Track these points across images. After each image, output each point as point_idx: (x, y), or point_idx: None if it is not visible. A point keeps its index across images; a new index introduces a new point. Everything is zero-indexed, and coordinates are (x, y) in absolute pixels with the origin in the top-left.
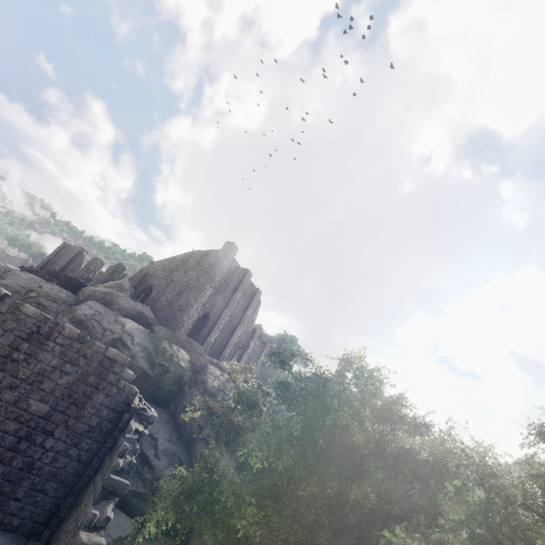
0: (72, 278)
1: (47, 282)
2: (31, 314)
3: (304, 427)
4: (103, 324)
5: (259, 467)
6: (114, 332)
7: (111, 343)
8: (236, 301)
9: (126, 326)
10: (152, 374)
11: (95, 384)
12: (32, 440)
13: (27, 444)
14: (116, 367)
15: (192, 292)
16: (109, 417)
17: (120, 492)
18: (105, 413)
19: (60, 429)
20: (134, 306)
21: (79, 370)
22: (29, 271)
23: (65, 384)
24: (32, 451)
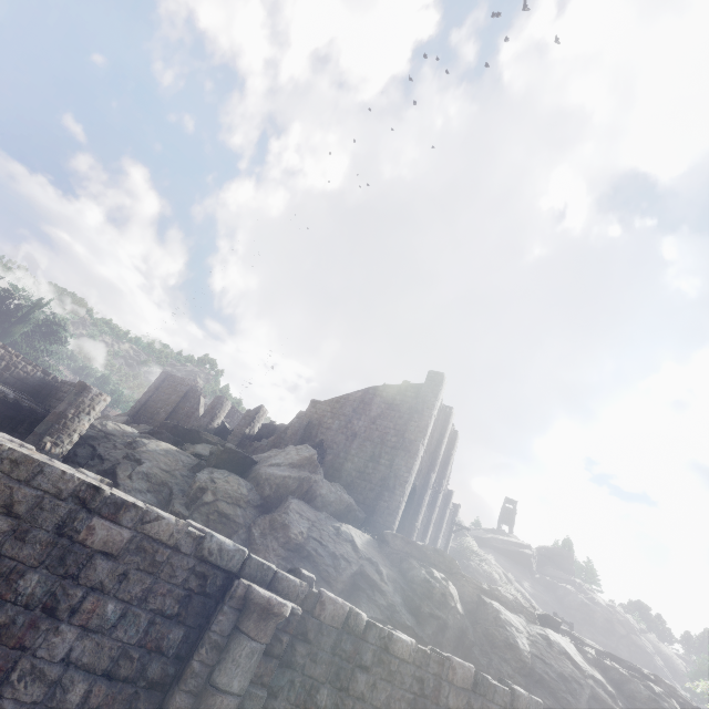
0: (237, 451)
1: (186, 453)
2: (405, 656)
3: None
4: (328, 546)
5: None
6: (350, 561)
7: (350, 582)
8: (440, 457)
9: (357, 543)
10: (424, 635)
11: None
12: None
13: None
14: None
15: (397, 456)
16: None
17: None
18: None
19: None
20: (340, 494)
21: None
22: (150, 433)
23: None
24: None
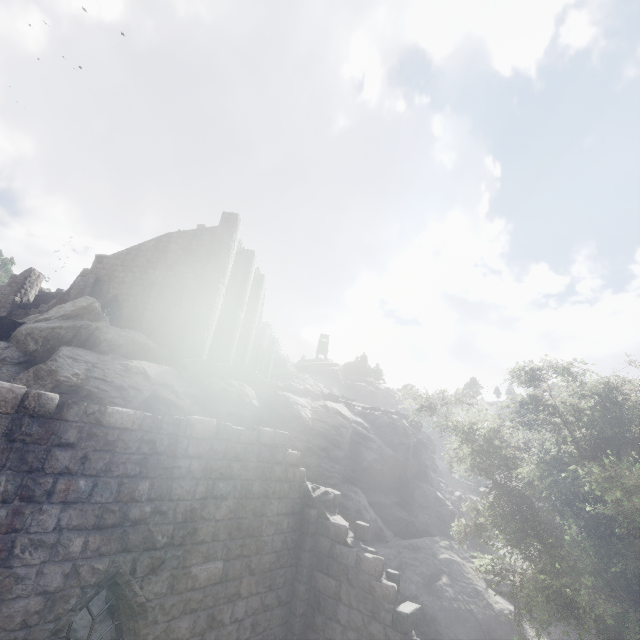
0: None
1: None
2: (128, 425)
3: (589, 449)
4: (114, 382)
5: (377, 486)
6: (141, 389)
7: (144, 406)
8: (246, 297)
9: (150, 374)
10: None
11: (263, 492)
12: (218, 623)
13: (214, 634)
14: (277, 454)
15: (198, 297)
16: (291, 526)
17: (418, 623)
18: (285, 524)
19: (246, 581)
20: (132, 337)
21: (237, 484)
22: None
23: (227, 514)
24: (224, 637)
